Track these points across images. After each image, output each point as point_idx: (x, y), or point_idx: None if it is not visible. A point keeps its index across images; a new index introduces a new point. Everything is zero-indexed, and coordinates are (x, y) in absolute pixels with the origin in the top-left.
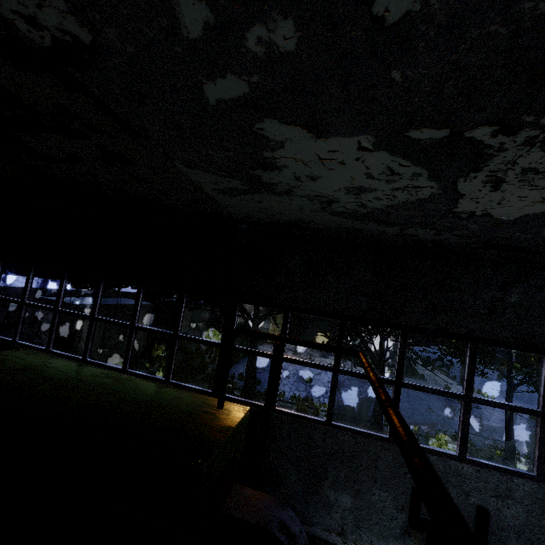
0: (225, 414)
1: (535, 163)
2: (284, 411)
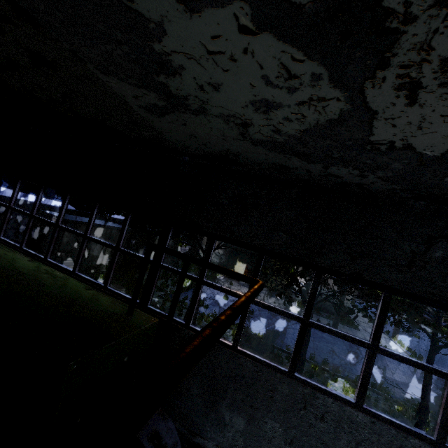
0: (130, 320)
1: None
2: (197, 330)
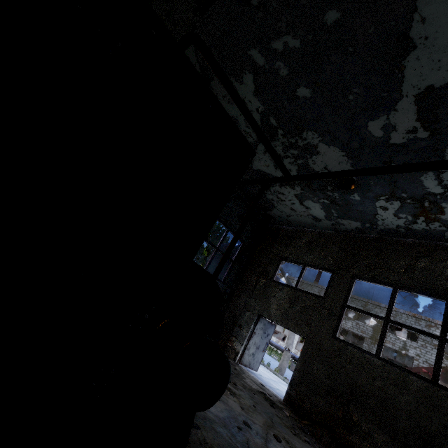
0: None
1: (278, 150)
2: None
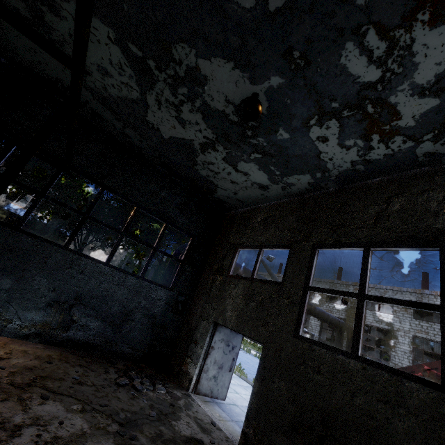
0: None
1: (169, 97)
2: None
